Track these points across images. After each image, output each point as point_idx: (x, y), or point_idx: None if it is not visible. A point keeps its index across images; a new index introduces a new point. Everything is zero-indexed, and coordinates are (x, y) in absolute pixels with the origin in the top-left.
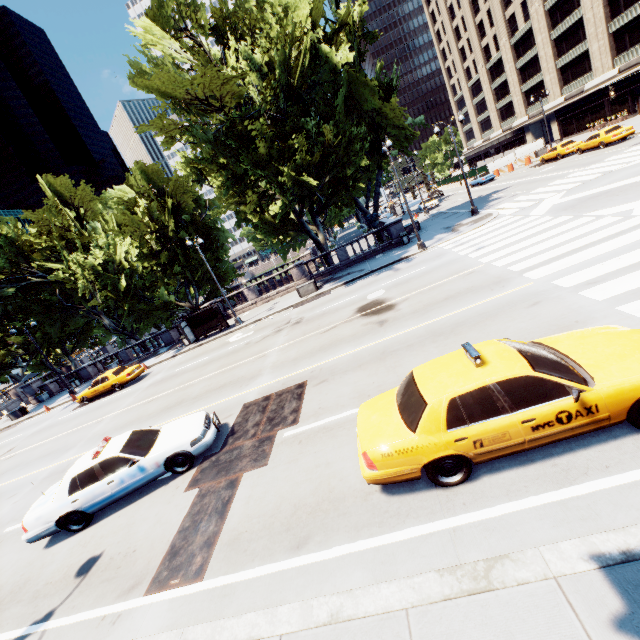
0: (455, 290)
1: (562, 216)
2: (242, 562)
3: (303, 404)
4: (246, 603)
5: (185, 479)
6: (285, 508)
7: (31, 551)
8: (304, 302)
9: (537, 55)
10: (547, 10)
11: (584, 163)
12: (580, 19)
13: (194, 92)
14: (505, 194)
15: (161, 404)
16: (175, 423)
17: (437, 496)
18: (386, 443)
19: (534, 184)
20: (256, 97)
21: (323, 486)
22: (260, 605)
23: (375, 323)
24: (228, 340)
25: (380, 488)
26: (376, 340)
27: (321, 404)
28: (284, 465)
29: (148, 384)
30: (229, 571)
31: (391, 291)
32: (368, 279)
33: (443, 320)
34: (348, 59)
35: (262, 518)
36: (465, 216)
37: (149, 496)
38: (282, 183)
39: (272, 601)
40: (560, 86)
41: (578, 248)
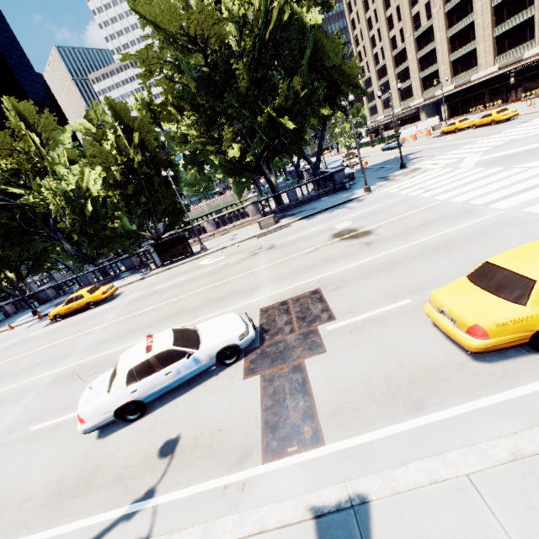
0: (427, 219)
1: (493, 168)
2: (361, 426)
3: (330, 305)
4: (394, 457)
5: (236, 369)
6: (376, 381)
7: (81, 443)
8: (267, 233)
9: (435, 49)
10: (446, 12)
11: (484, 134)
12: (471, 23)
13: (183, 29)
14: (422, 155)
15: (157, 315)
16: (210, 322)
17: (537, 359)
18: (497, 315)
19: (446, 148)
20: (233, 44)
21: (406, 362)
22: (411, 456)
23: (361, 244)
24: (199, 264)
25: (471, 358)
26: (372, 256)
27: (351, 304)
28: (347, 350)
29: (127, 301)
30: (352, 434)
31: (358, 222)
32: (325, 215)
33: (433, 239)
34: (317, 20)
35: (356, 391)
36: (394, 170)
37: (202, 386)
38: (257, 124)
39: (423, 452)
40: (451, 76)
41: (528, 188)
